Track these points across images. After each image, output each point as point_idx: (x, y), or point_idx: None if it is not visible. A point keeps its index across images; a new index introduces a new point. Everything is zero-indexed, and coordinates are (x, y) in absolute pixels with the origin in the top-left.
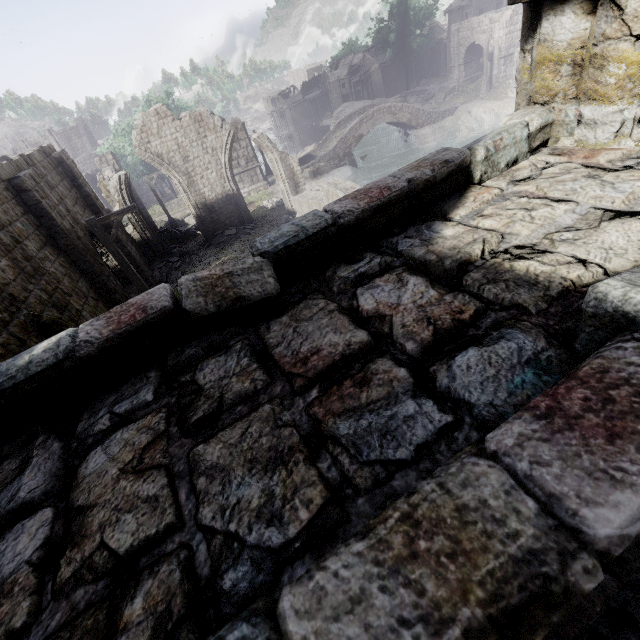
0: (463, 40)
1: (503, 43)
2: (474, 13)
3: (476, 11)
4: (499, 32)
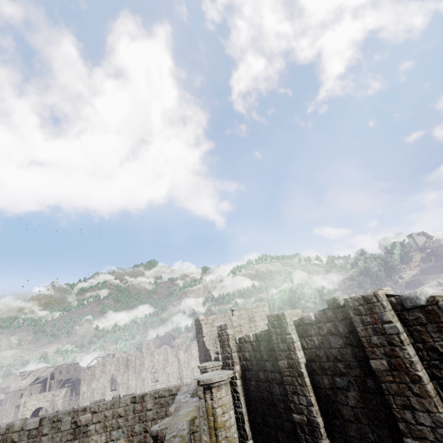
0: (31, 406)
1: (61, 406)
2: (28, 393)
3: (29, 392)
4: (59, 401)
